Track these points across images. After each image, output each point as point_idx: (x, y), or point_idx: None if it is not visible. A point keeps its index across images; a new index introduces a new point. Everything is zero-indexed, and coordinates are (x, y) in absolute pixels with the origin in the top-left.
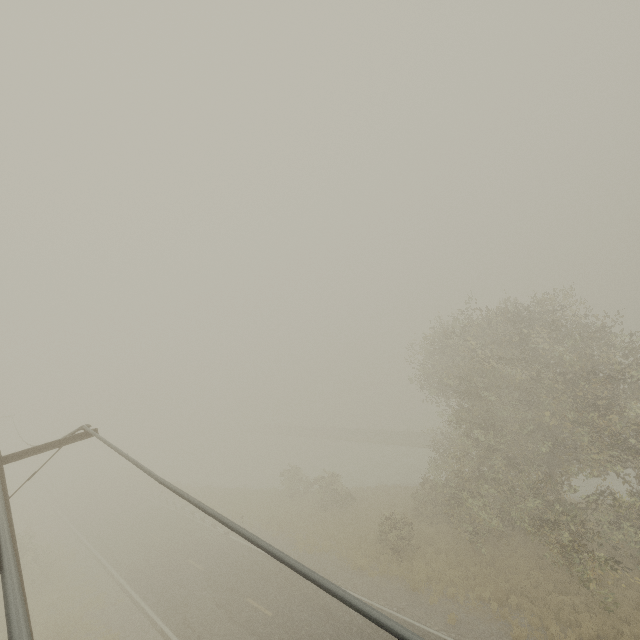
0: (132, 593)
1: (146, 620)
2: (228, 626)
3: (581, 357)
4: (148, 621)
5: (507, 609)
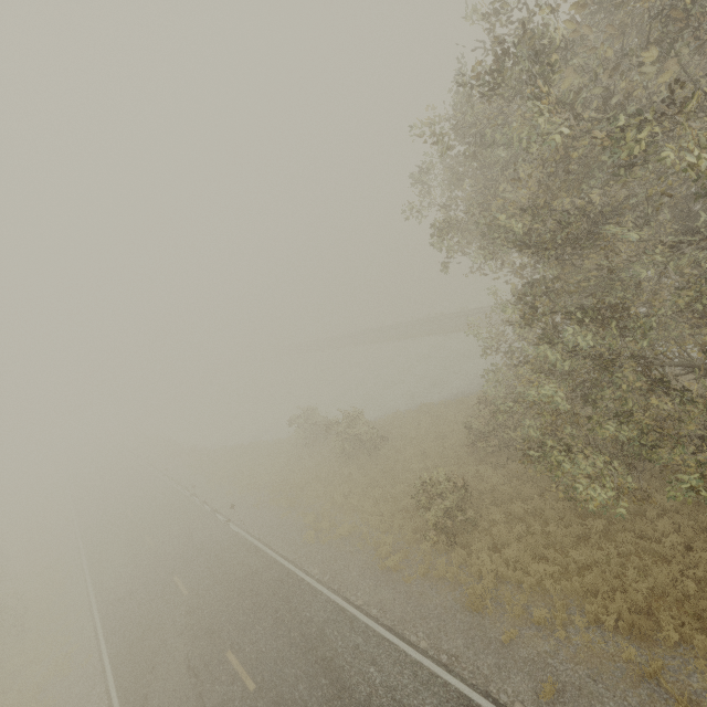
0: (102, 646)
1: (105, 698)
2: None
3: None
4: (107, 700)
5: (659, 663)
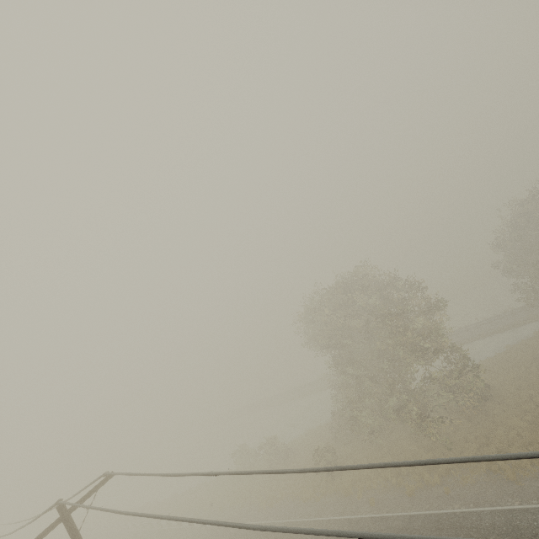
0: None
1: None
2: None
3: (386, 301)
4: None
5: (401, 478)
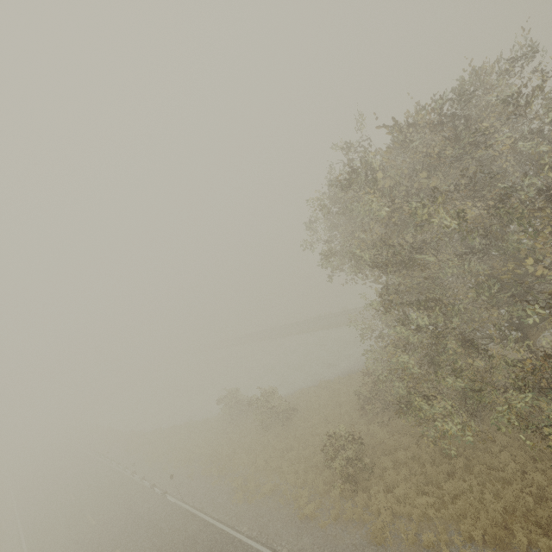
0: None
1: None
2: None
3: None
4: None
5: None
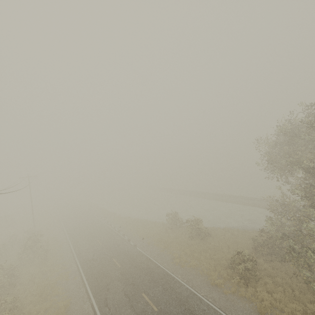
0: (82, 274)
1: (86, 294)
2: (129, 312)
3: None
4: (86, 295)
5: None
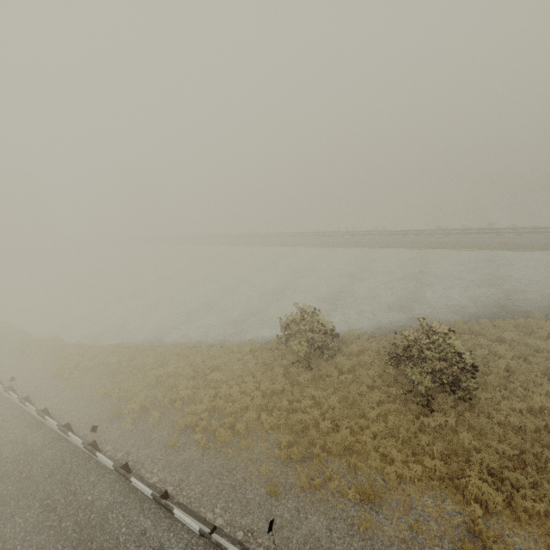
0: None
1: None
2: None
3: None
4: None
5: None
